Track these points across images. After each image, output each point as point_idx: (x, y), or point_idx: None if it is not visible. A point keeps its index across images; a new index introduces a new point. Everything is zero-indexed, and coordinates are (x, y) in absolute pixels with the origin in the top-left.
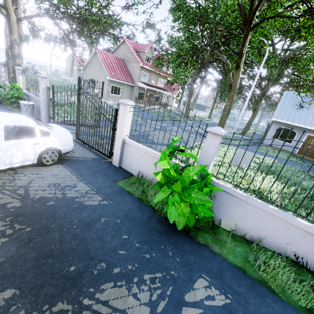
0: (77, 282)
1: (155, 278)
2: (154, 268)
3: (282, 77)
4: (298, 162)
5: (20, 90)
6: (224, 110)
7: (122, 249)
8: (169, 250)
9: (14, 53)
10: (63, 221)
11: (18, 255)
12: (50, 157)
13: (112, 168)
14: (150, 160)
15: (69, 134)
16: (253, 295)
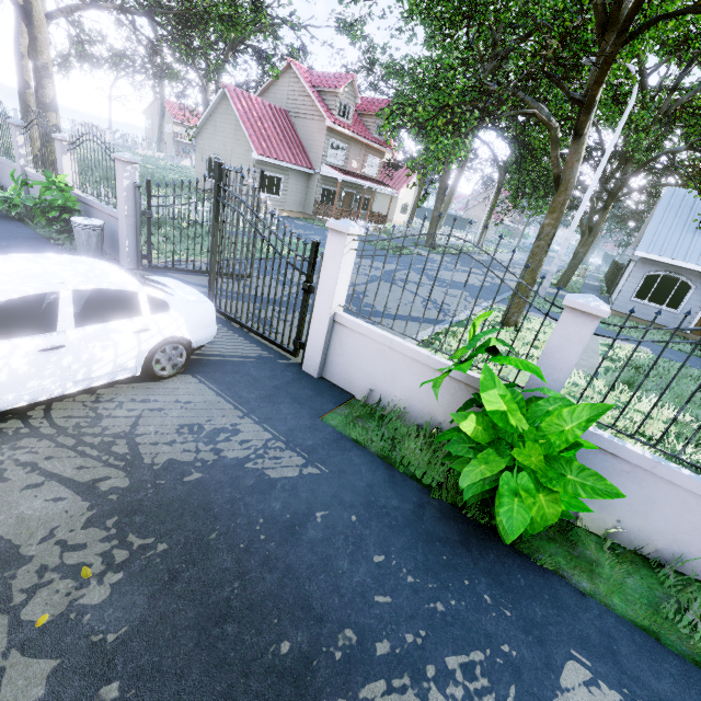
0: (305, 684)
1: (473, 665)
2: (463, 638)
3: (663, 154)
4: (697, 354)
5: (67, 190)
6: (540, 236)
7: (382, 593)
8: (483, 590)
9: (45, 100)
10: (232, 522)
11: (156, 617)
12: (169, 360)
13: (304, 380)
14: (400, 365)
15: (208, 304)
16: (694, 700)
